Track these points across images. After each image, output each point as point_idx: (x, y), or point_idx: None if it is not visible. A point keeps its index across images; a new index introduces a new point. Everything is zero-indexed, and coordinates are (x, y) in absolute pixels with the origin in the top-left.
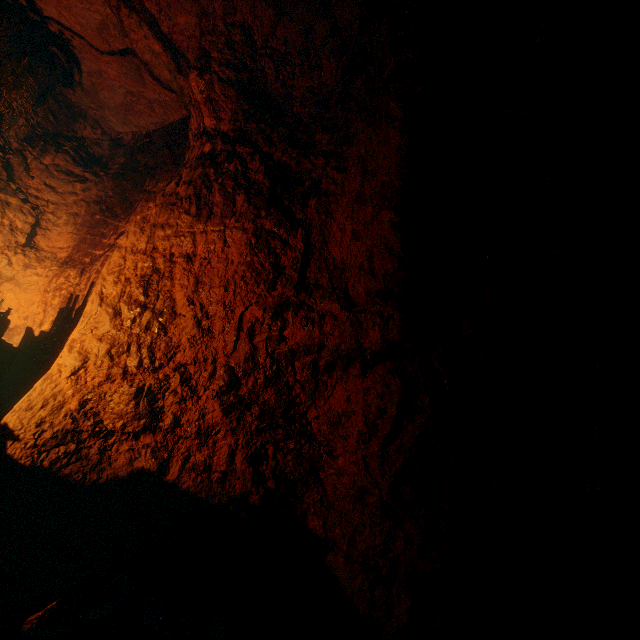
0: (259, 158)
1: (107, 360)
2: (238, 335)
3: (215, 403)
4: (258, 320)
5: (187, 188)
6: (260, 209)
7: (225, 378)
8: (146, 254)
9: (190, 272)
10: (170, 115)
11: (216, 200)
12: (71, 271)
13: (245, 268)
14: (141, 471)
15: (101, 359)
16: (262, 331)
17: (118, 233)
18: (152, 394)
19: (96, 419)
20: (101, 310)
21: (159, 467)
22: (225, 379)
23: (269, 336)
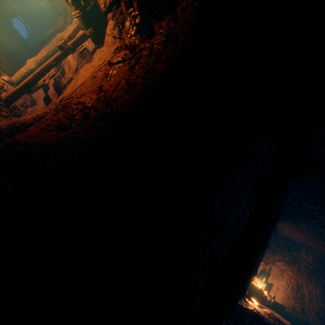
0: (323, 277)
1: (292, 298)
2: (318, 306)
3: (315, 315)
4: (323, 306)
5: (305, 272)
6: (323, 287)
7: (316, 311)
8: (295, 280)
9: (307, 290)
10: (285, 236)
11: (313, 279)
12: (262, 262)
13: (321, 296)
14: (304, 320)
15: (291, 298)
16: (323, 307)
17: (273, 259)
18: (303, 308)
19: (295, 310)
20: (288, 288)
21: (307, 321)
22: (316, 311)
23: (324, 309)
